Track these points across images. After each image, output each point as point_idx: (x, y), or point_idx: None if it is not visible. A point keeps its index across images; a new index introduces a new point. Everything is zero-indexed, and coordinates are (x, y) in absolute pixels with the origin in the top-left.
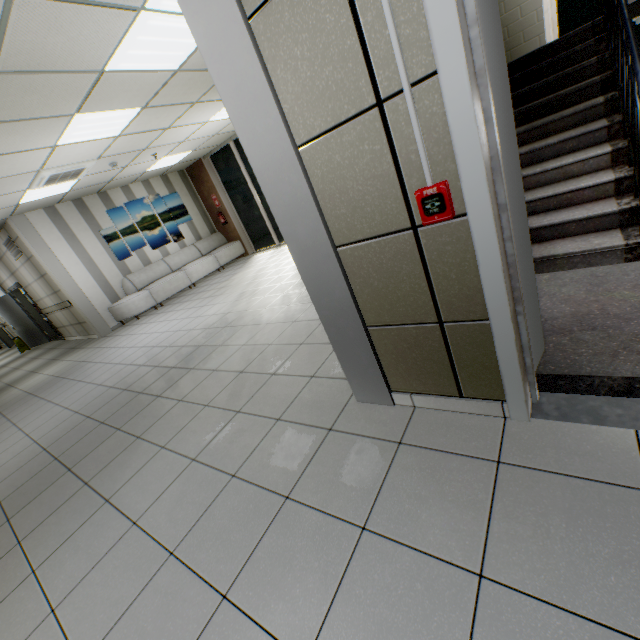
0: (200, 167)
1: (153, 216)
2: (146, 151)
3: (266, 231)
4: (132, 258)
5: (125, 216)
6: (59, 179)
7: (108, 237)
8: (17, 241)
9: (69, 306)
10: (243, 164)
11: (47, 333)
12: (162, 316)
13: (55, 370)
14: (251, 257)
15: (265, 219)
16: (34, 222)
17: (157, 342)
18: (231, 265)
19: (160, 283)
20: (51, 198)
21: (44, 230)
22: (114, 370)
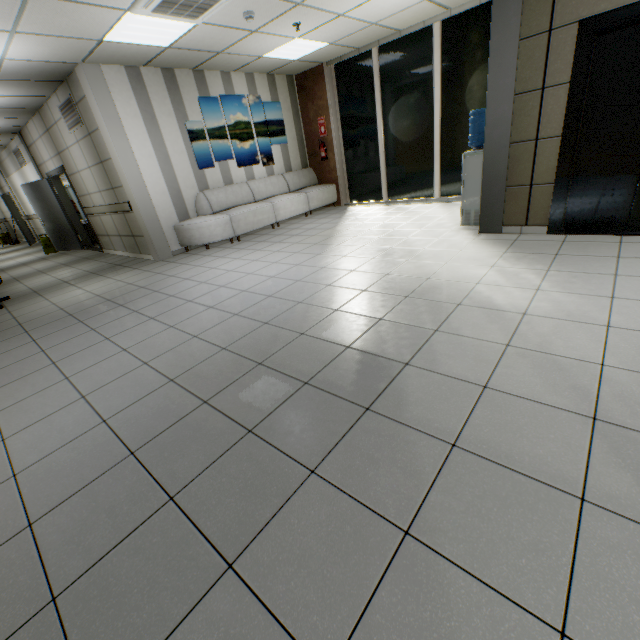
0: (317, 76)
1: (248, 124)
2: (295, 10)
3: (375, 180)
4: (213, 170)
5: (217, 112)
6: (177, 7)
7: (193, 133)
8: (80, 104)
9: (127, 210)
10: (379, 83)
11: (81, 238)
12: (248, 253)
13: (101, 289)
14: (348, 208)
15: (381, 164)
16: (110, 81)
17: (269, 290)
18: (320, 212)
19: (243, 211)
20: (143, 50)
21: (120, 97)
22: (210, 317)
